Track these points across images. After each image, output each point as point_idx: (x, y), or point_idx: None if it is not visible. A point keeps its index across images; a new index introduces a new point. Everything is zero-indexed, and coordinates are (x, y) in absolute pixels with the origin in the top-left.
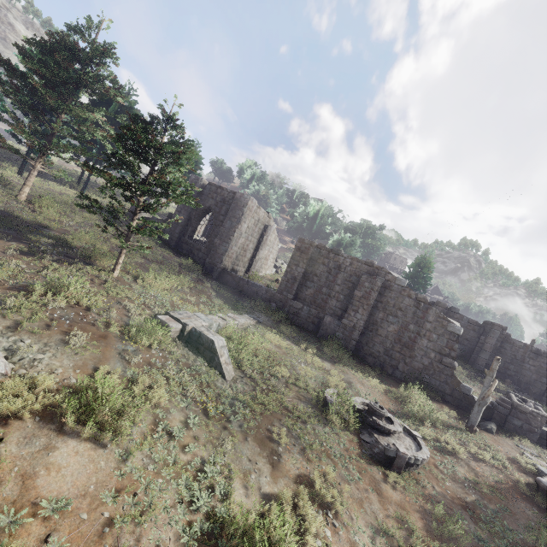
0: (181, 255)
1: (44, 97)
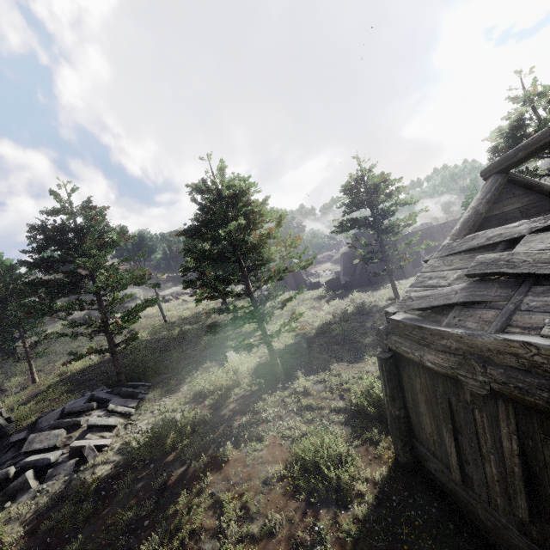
0: (396, 281)
1: (404, 220)
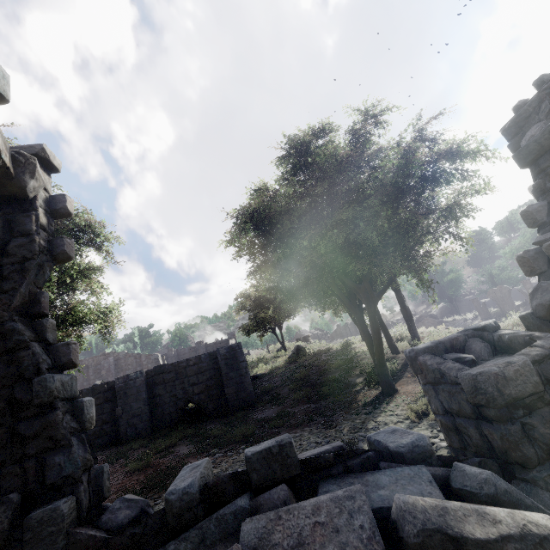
0: None
1: None
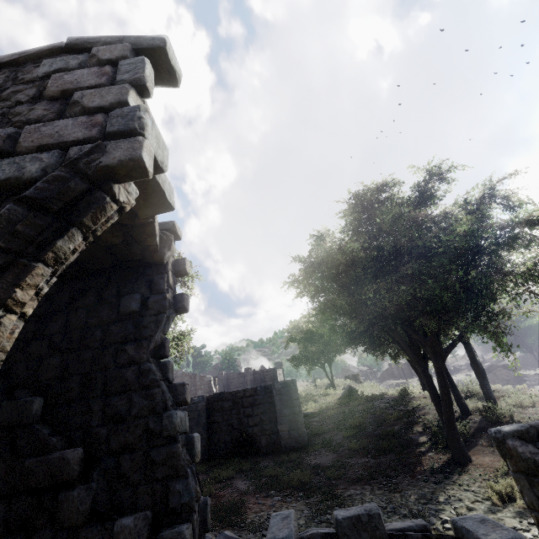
0: None
1: None
